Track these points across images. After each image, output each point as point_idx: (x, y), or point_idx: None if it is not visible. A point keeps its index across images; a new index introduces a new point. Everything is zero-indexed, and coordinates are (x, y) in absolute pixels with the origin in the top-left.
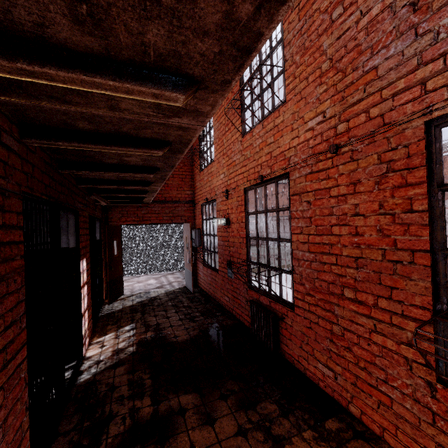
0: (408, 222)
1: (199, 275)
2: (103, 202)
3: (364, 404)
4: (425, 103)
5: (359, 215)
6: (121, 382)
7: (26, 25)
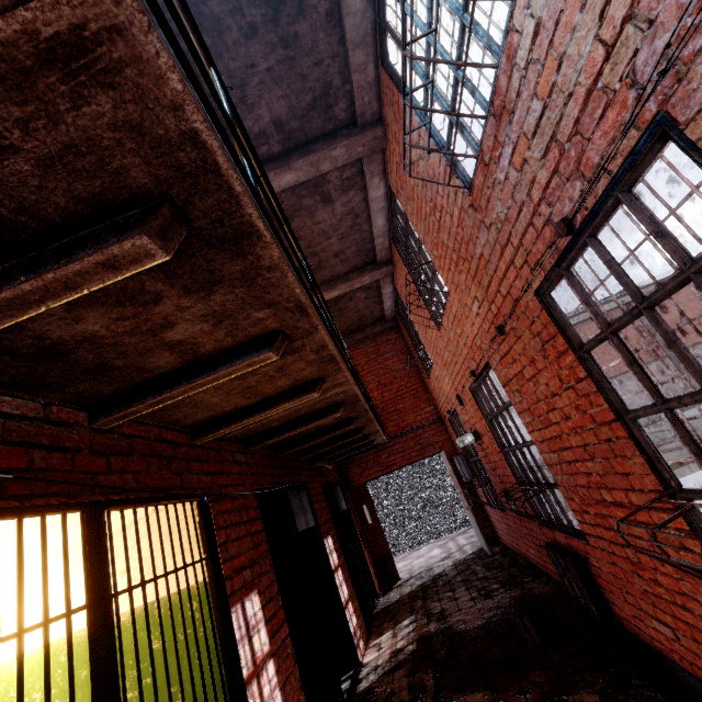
0: (586, 393)
1: (494, 524)
2: (329, 466)
3: None
4: (524, 278)
5: (555, 395)
6: (400, 687)
7: (230, 410)
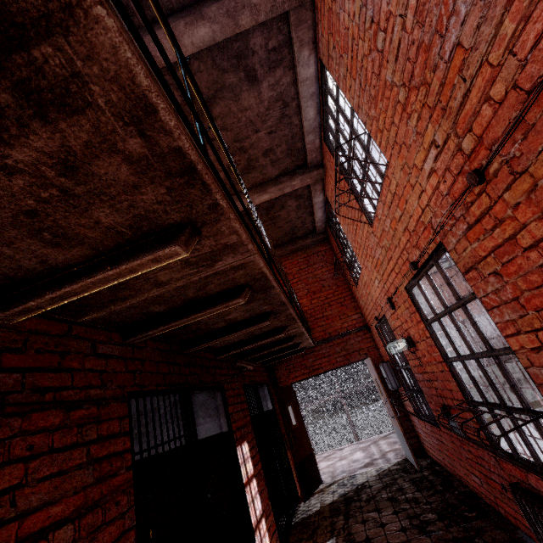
0: None
1: (420, 435)
2: (250, 366)
3: None
4: None
5: None
6: None
7: (38, 267)
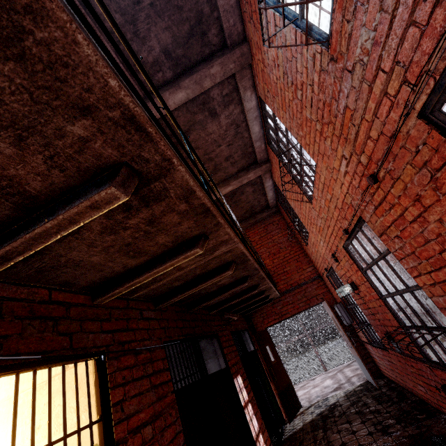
0: None
1: (375, 360)
2: (234, 317)
3: None
4: (402, 105)
5: None
6: None
7: (121, 270)
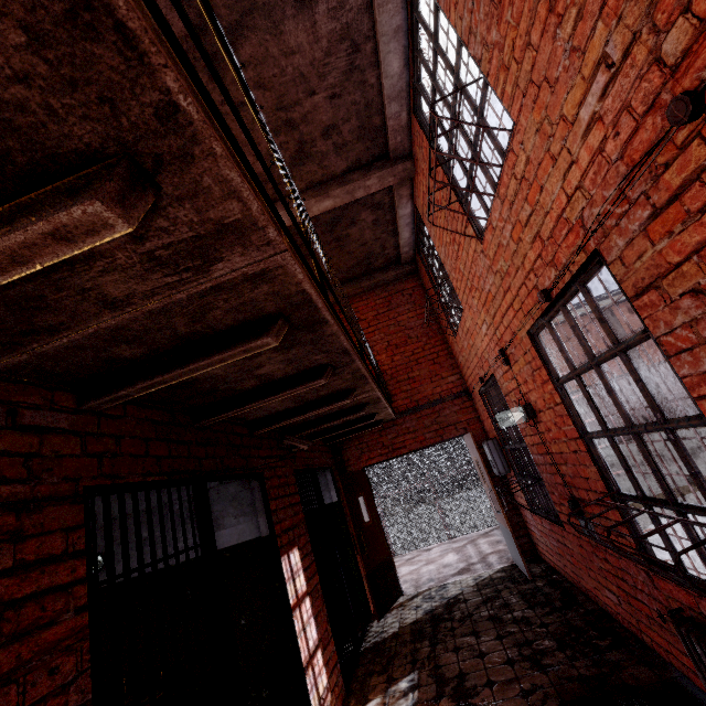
0: None
1: (533, 534)
2: (303, 445)
3: None
4: None
5: None
6: None
7: None
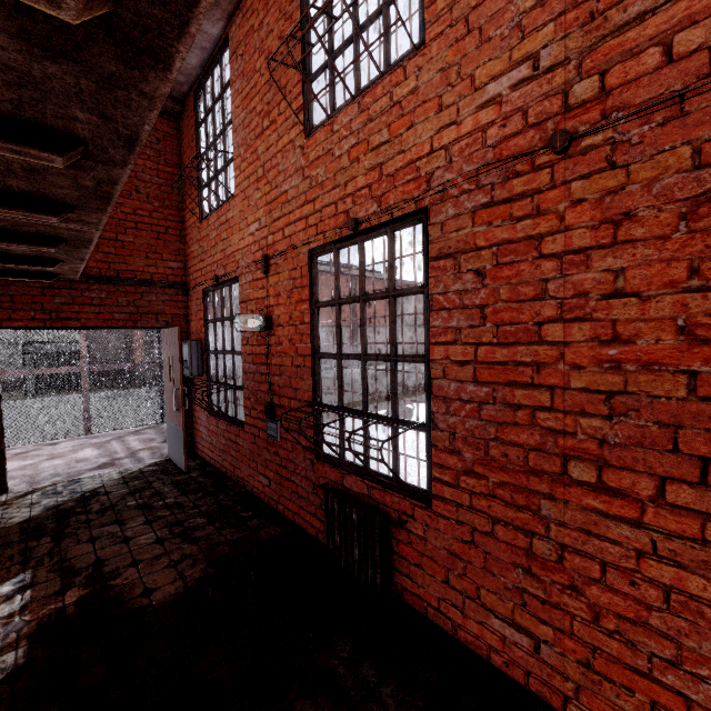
0: None
1: (200, 433)
2: None
3: (610, 706)
4: None
5: (624, 296)
6: None
7: None
